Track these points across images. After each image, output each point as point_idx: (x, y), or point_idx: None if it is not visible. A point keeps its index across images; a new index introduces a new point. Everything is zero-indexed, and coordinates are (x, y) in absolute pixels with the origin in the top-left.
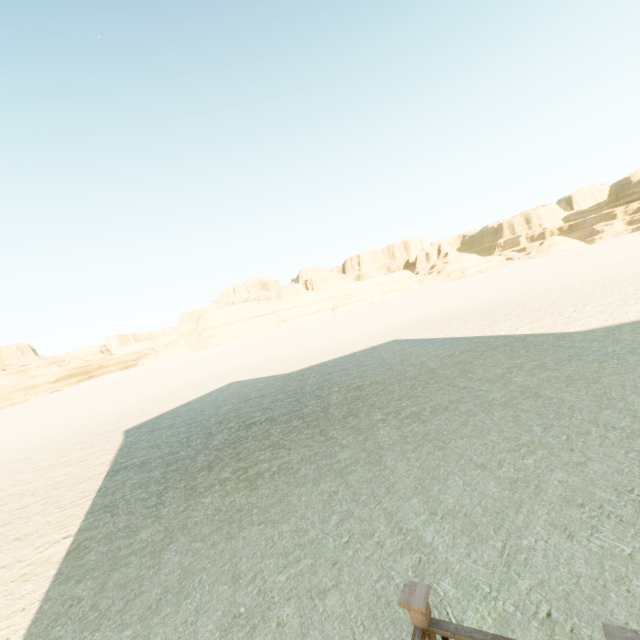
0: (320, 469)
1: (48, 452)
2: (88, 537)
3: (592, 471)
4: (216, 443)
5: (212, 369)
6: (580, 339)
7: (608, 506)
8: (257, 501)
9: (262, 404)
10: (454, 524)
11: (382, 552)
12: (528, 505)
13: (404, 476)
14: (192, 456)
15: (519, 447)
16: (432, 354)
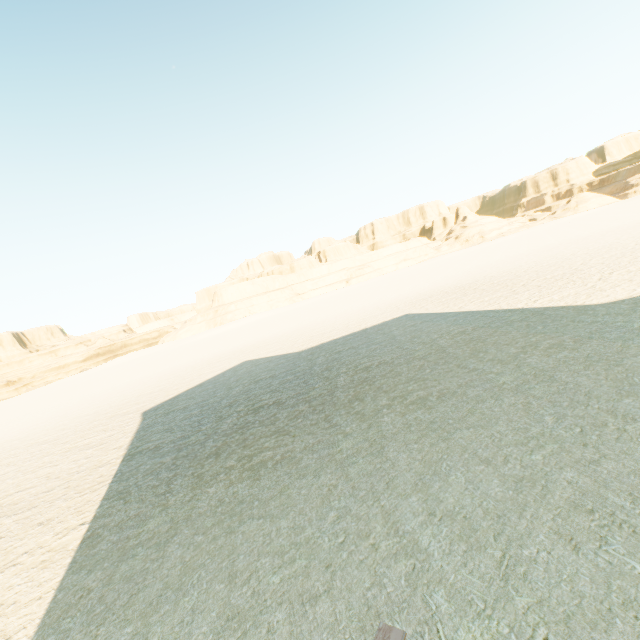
0: (322, 459)
1: (74, 433)
2: (102, 525)
3: (606, 471)
4: (225, 428)
5: (227, 347)
6: (603, 313)
7: (621, 514)
8: (258, 493)
9: (271, 386)
10: (452, 528)
11: (376, 556)
12: (532, 509)
13: (405, 470)
14: (202, 441)
15: (528, 440)
16: (444, 331)
